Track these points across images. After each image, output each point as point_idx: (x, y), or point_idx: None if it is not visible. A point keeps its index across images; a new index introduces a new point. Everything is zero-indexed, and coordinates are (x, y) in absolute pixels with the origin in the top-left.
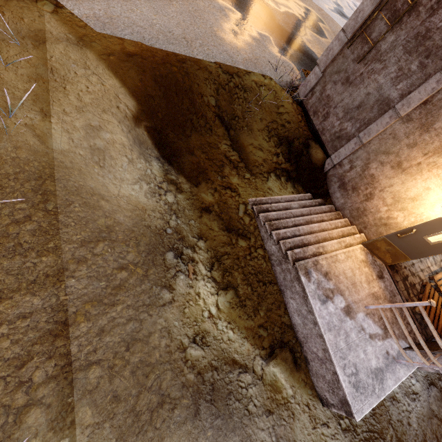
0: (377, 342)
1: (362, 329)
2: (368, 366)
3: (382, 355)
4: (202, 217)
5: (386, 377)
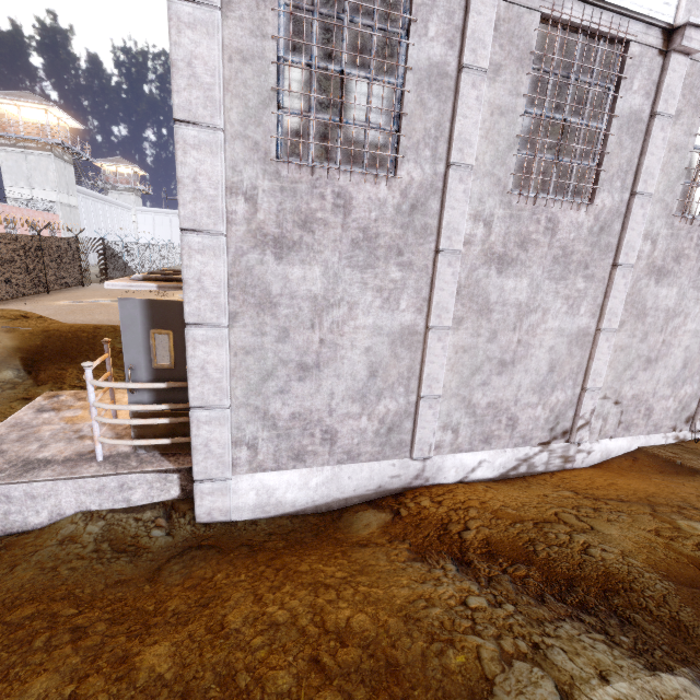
0: (86, 442)
1: (75, 431)
2: (27, 455)
3: (78, 452)
4: (15, 402)
5: (47, 468)
